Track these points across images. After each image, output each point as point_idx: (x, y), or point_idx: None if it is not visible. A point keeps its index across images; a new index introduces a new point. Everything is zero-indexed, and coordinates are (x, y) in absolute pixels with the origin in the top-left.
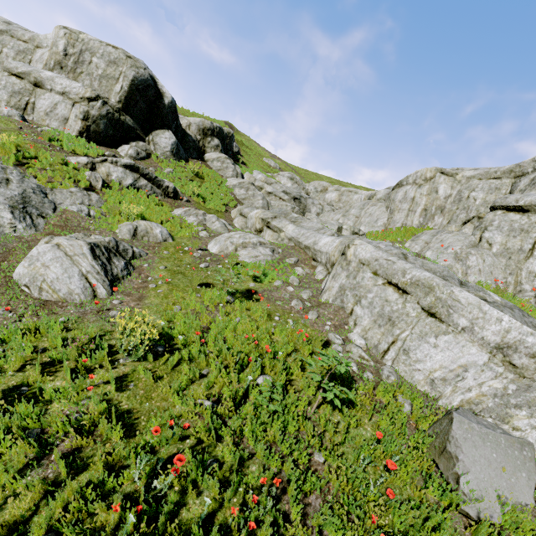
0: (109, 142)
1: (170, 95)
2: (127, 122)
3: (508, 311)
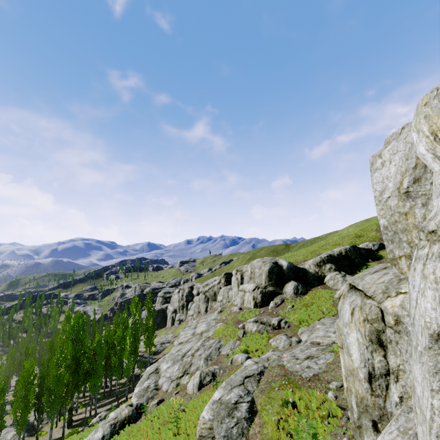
0: (265, 304)
1: (286, 263)
2: (270, 290)
3: (217, 404)
